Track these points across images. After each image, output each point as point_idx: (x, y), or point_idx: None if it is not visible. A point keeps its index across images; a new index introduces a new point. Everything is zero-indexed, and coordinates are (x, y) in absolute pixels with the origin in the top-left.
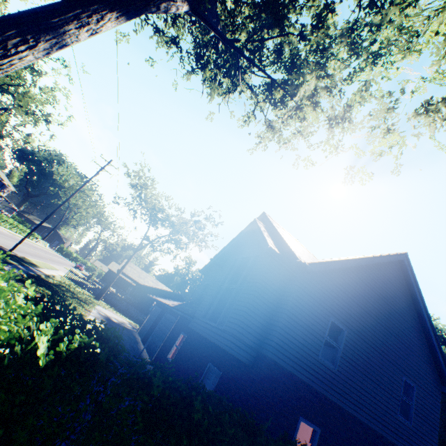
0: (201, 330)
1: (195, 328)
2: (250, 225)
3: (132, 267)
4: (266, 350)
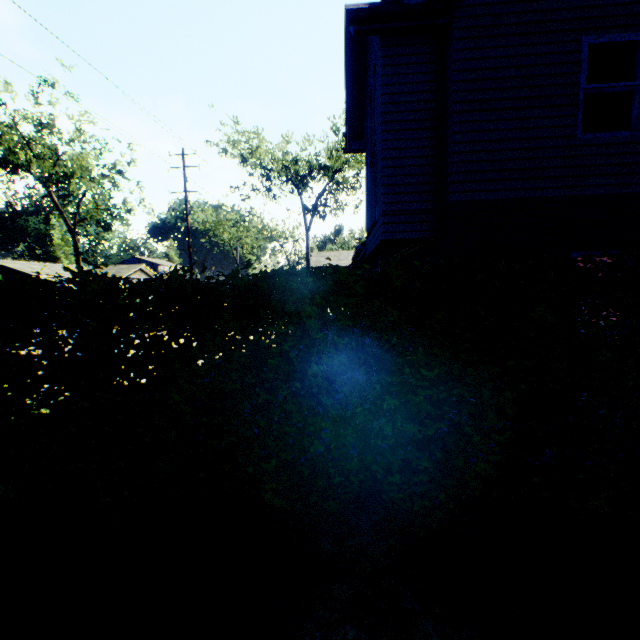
0: (370, 248)
1: (368, 253)
2: (346, 31)
3: (324, 256)
4: (448, 196)
